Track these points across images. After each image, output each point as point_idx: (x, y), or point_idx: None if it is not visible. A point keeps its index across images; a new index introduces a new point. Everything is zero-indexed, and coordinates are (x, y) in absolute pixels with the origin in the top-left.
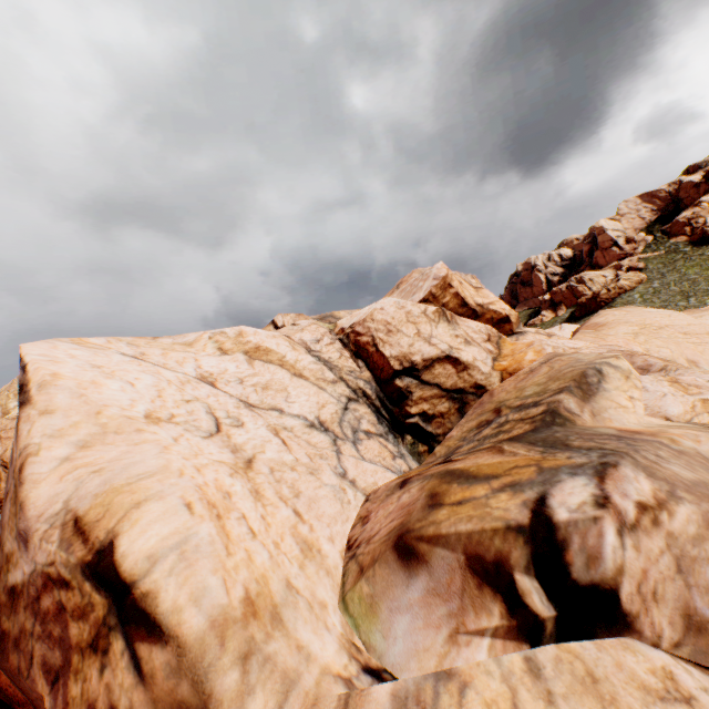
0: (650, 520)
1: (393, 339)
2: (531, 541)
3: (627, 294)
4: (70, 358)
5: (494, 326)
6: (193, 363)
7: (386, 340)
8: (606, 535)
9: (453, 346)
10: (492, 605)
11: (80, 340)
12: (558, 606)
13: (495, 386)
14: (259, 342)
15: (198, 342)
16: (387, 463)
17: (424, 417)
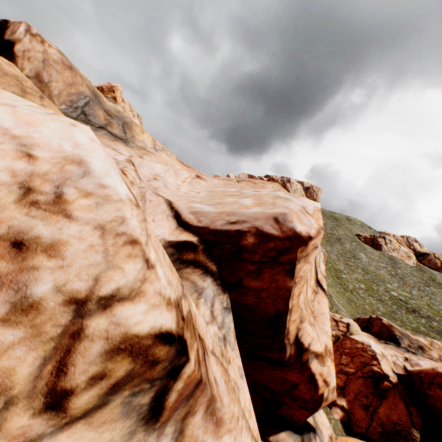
0: (41, 41)
1: None
2: None
3: None
4: None
5: None
6: None
7: None
8: (21, 28)
9: None
10: None
11: None
12: None
13: None
14: None
15: None
16: None
17: None
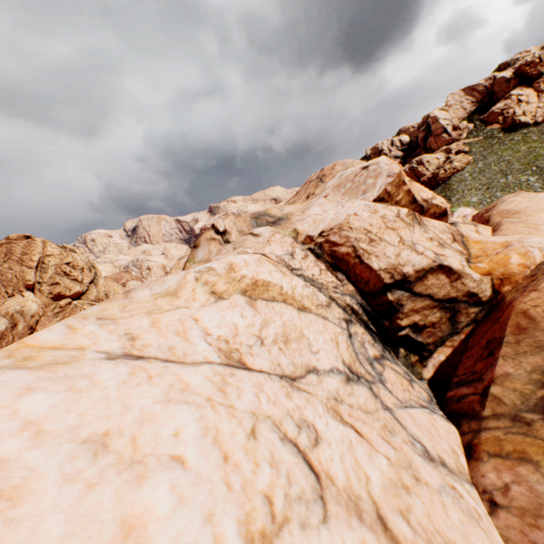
0: None
1: (378, 249)
2: None
3: (459, 173)
4: (33, 446)
5: (435, 220)
6: (196, 329)
7: (370, 251)
8: None
9: (437, 252)
10: None
11: (22, 347)
12: None
13: (487, 292)
14: (254, 275)
15: (184, 288)
16: (414, 397)
17: (415, 328)
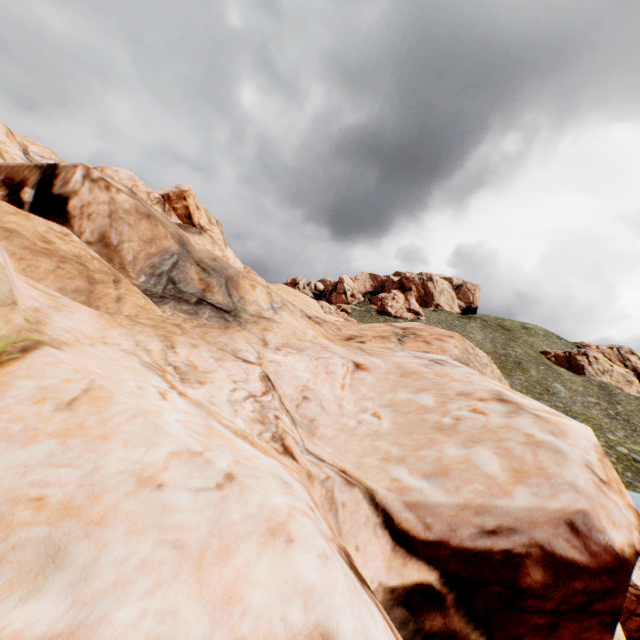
0: (106, 186)
1: None
2: (44, 174)
3: None
4: None
5: None
6: None
7: None
8: (77, 174)
9: None
10: (1, 192)
11: None
12: (37, 199)
13: None
14: None
15: None
16: None
17: None
